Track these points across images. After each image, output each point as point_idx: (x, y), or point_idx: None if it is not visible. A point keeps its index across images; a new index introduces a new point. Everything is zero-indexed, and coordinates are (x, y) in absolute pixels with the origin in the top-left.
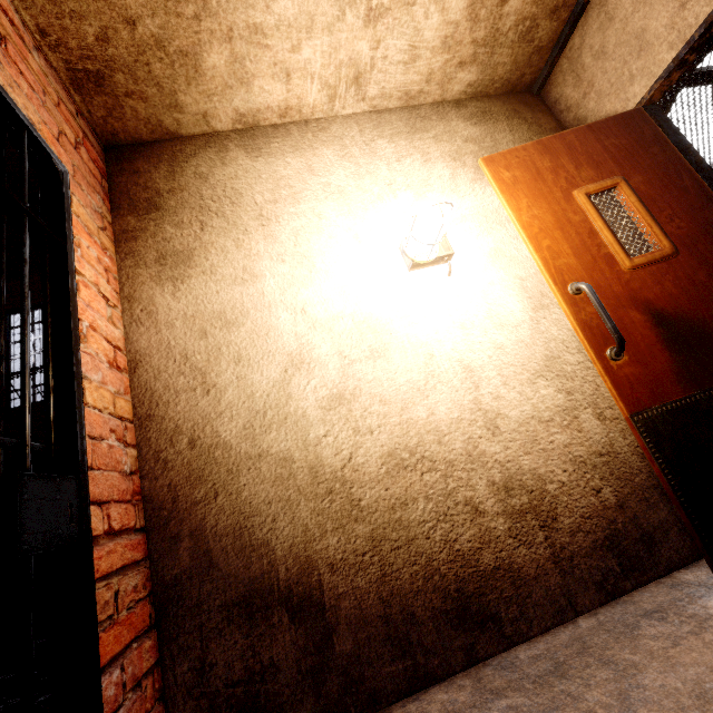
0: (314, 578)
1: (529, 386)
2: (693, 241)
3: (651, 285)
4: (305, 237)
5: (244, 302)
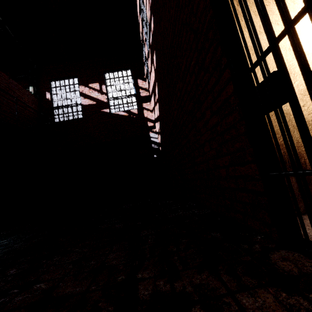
0: (302, 160)
1: None
2: None
3: None
4: None
5: (261, 43)
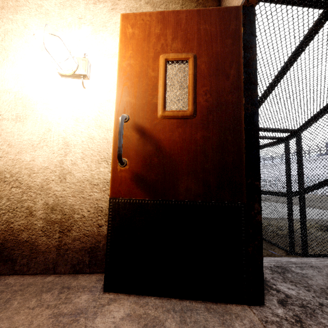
0: None
1: (96, 164)
2: (209, 112)
3: (167, 131)
4: (10, 37)
5: None
